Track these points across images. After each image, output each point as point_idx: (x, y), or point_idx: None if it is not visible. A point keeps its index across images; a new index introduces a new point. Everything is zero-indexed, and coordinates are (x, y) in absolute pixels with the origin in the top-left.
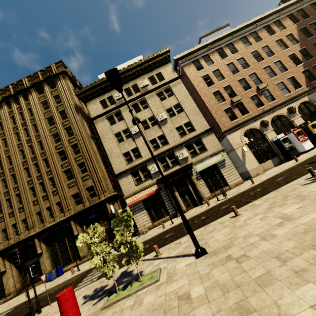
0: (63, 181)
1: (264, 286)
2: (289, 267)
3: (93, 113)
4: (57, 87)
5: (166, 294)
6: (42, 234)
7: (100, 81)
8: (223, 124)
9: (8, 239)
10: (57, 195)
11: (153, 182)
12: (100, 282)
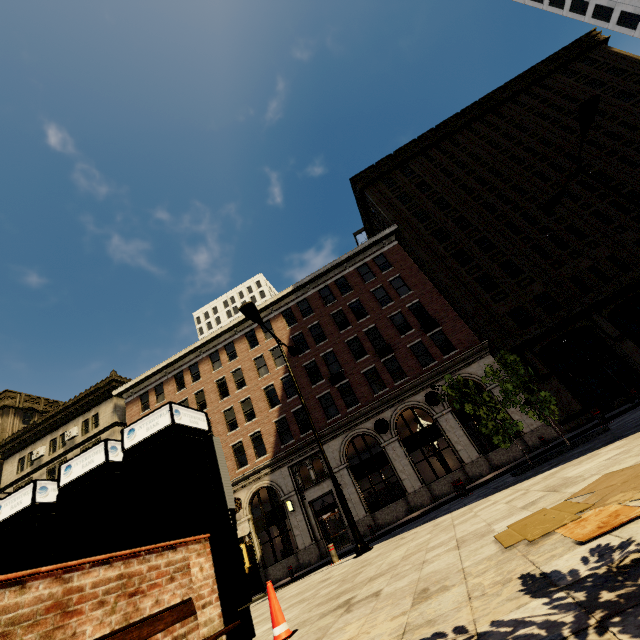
0: None
1: None
2: None
3: (5, 480)
4: None
5: None
6: None
7: (25, 429)
8: None
9: None
10: None
11: None
12: None
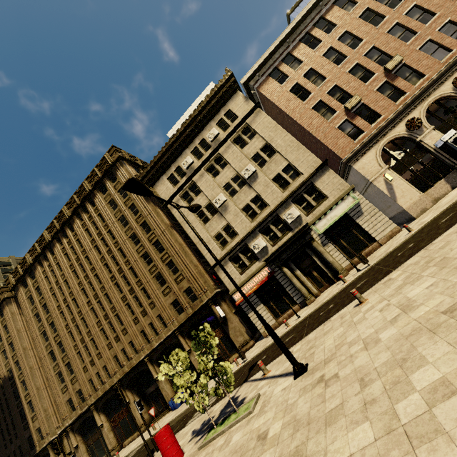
0: (157, 289)
1: (329, 424)
2: (363, 396)
3: (164, 196)
4: (118, 179)
5: (251, 431)
6: (153, 355)
7: (161, 153)
8: (342, 150)
9: (122, 367)
10: (155, 307)
11: (262, 264)
12: (210, 412)
